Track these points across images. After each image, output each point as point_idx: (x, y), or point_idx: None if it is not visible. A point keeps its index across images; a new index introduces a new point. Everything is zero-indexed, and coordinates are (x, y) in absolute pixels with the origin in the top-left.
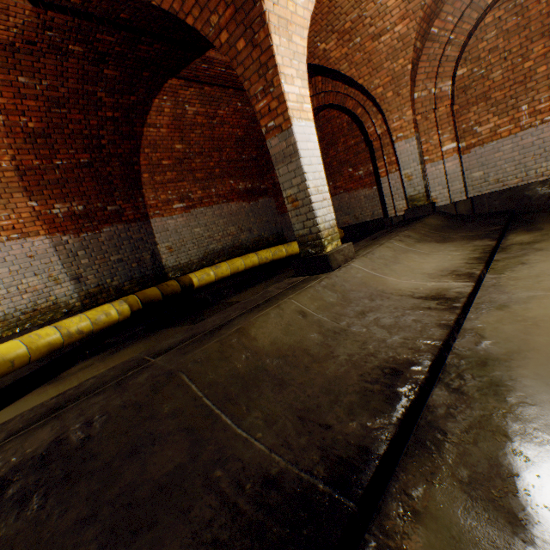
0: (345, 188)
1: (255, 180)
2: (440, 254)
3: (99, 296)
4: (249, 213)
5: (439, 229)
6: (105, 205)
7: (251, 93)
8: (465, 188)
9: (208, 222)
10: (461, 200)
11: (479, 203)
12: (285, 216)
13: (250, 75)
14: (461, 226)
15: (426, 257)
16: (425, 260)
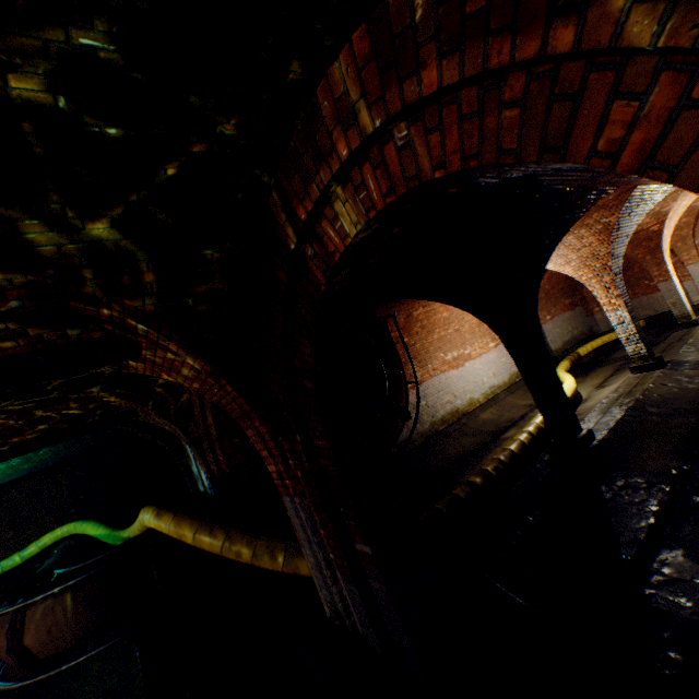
0: (642, 293)
1: (571, 297)
2: None
3: None
4: (573, 318)
5: None
6: None
7: (649, 270)
8: None
9: (559, 325)
10: None
11: None
12: (593, 317)
13: (649, 265)
14: None
15: None
16: None
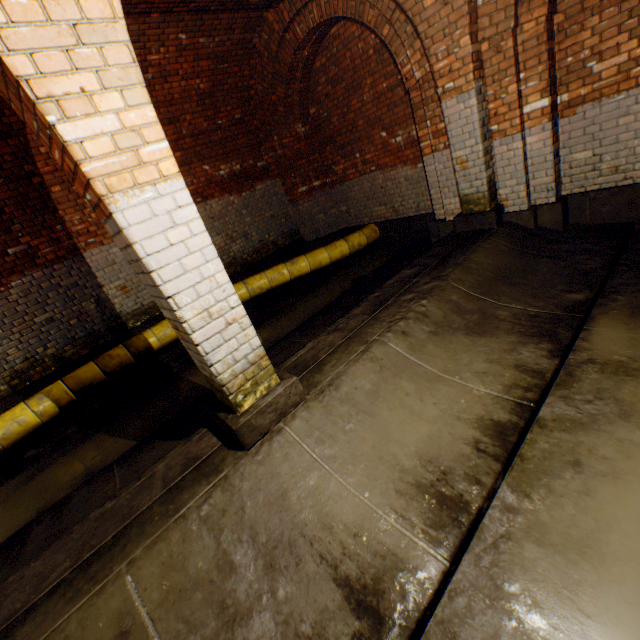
0: (377, 164)
1: (246, 155)
2: (452, 386)
3: (32, 372)
4: (242, 210)
5: (488, 282)
6: (3, 248)
7: (32, 127)
8: (557, 181)
9: None
10: (547, 205)
11: (579, 207)
12: (298, 207)
13: (5, 90)
14: (528, 272)
15: (428, 392)
16: (421, 407)
